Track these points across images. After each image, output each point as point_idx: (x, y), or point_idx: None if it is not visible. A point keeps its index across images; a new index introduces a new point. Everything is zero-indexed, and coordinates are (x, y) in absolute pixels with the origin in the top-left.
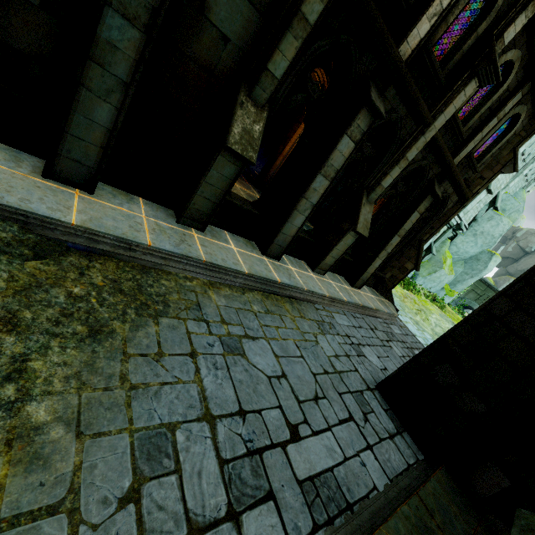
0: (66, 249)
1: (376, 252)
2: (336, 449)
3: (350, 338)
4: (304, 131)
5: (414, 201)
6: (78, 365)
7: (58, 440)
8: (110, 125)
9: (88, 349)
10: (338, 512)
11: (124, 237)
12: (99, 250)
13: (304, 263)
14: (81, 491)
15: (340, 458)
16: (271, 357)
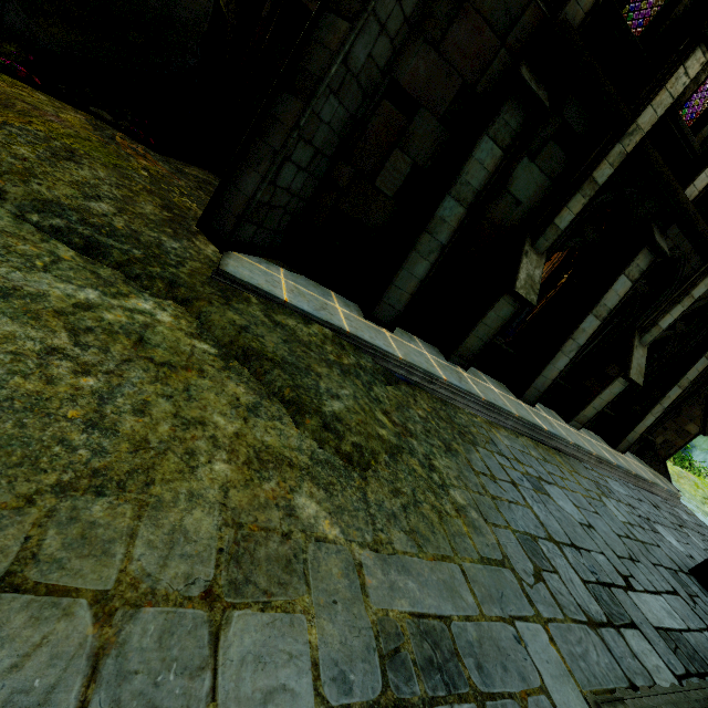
0: (396, 379)
1: (647, 405)
2: (675, 615)
3: (635, 510)
4: (573, 272)
5: (699, 345)
6: (456, 471)
7: (477, 520)
8: (423, 277)
9: (453, 460)
10: (705, 672)
11: (430, 371)
12: (413, 381)
13: (555, 413)
14: (509, 559)
15: (683, 625)
16: (571, 505)
